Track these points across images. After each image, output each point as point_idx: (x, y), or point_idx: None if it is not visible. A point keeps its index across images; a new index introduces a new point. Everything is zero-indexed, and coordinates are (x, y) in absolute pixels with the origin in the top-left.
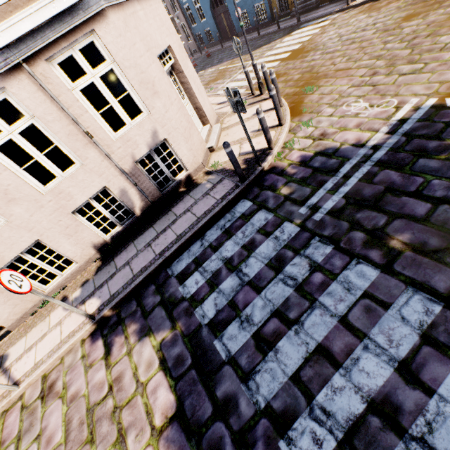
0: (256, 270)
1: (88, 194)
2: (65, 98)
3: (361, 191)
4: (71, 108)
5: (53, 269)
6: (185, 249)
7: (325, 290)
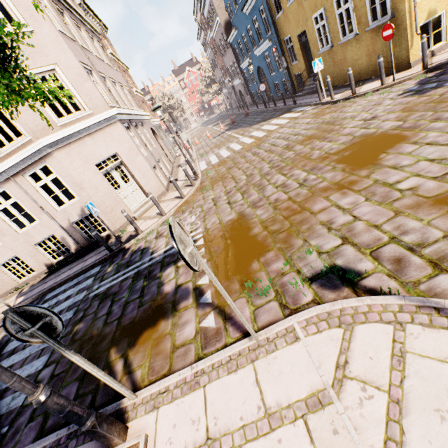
0: None
1: (43, 237)
2: (31, 190)
3: (113, 287)
4: (34, 195)
5: (25, 272)
6: (62, 285)
7: None
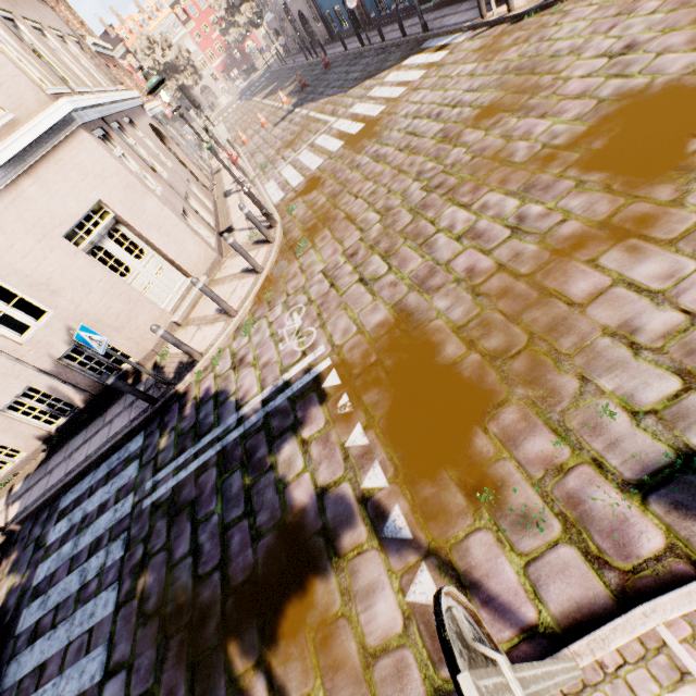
0: (84, 545)
1: (11, 395)
2: None
3: (184, 488)
4: None
5: (3, 457)
6: (83, 477)
7: (85, 605)
